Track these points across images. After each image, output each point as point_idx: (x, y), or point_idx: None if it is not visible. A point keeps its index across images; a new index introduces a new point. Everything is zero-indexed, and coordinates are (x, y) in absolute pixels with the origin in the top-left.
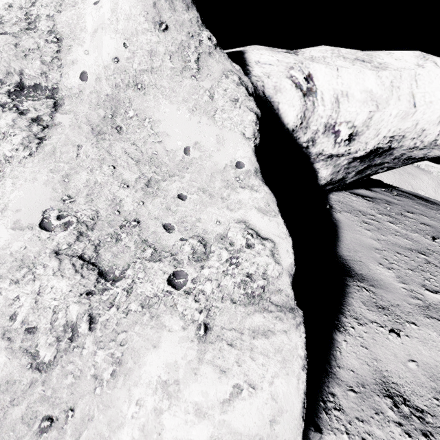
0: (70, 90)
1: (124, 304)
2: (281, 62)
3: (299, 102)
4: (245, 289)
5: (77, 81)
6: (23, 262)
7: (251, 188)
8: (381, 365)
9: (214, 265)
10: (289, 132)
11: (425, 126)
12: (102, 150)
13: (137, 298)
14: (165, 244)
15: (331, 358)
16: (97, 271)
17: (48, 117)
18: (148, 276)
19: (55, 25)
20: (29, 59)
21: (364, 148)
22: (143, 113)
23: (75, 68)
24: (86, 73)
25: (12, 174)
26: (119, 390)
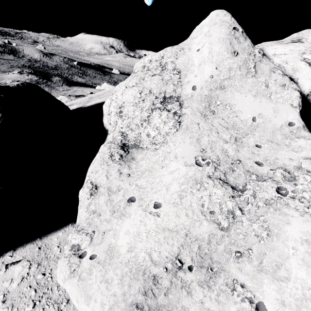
0: (186, 96)
1: (254, 202)
2: (293, 51)
3: None
4: None
5: (190, 91)
6: (196, 181)
7: (304, 137)
8: None
9: (304, 183)
10: (304, 96)
11: None
12: (209, 124)
13: (260, 200)
14: (261, 172)
15: None
16: (230, 186)
17: (179, 111)
18: (262, 188)
19: (175, 65)
20: (168, 85)
21: None
22: (224, 102)
23: (189, 85)
24: (195, 86)
25: (171, 141)
26: (276, 242)
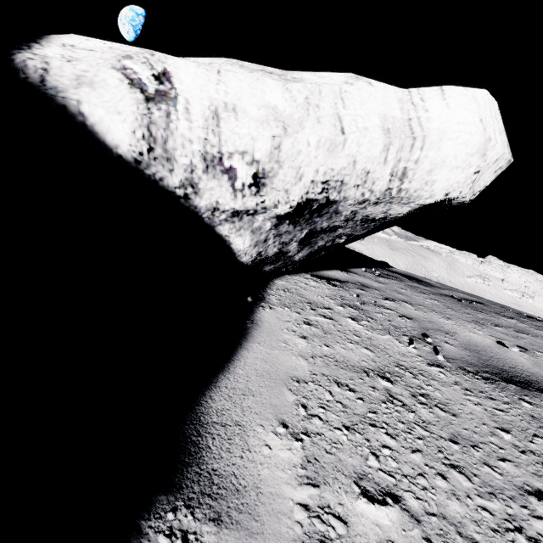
0: None
1: None
2: (114, 50)
3: (134, 107)
4: None
5: None
6: None
7: None
8: None
9: None
10: (128, 164)
11: (368, 165)
12: None
13: None
14: None
15: None
16: None
17: None
18: None
19: None
20: None
21: (287, 200)
22: None
23: None
24: None
25: None
26: None
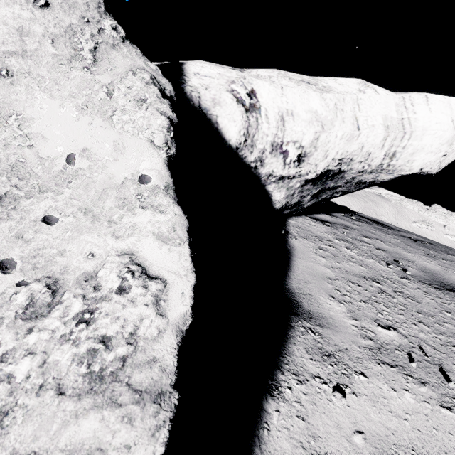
0: None
1: None
2: (222, 76)
3: (241, 117)
4: (90, 365)
5: None
6: None
7: (155, 208)
8: (319, 445)
9: (50, 326)
10: (232, 149)
11: (371, 149)
12: None
13: None
14: None
15: (254, 443)
16: None
17: None
18: None
19: None
20: None
21: (315, 170)
22: (8, 108)
23: None
24: None
25: None
26: None
